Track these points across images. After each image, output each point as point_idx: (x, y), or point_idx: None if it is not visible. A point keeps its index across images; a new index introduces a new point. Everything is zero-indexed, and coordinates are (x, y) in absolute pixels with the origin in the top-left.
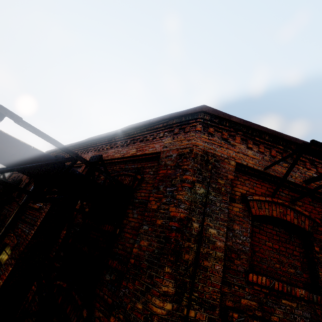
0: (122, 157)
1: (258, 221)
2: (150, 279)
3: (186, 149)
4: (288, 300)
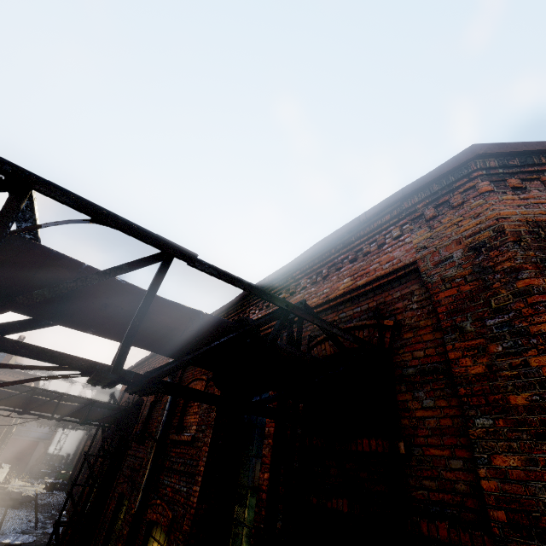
0: (325, 301)
1: None
2: None
3: (483, 232)
4: None
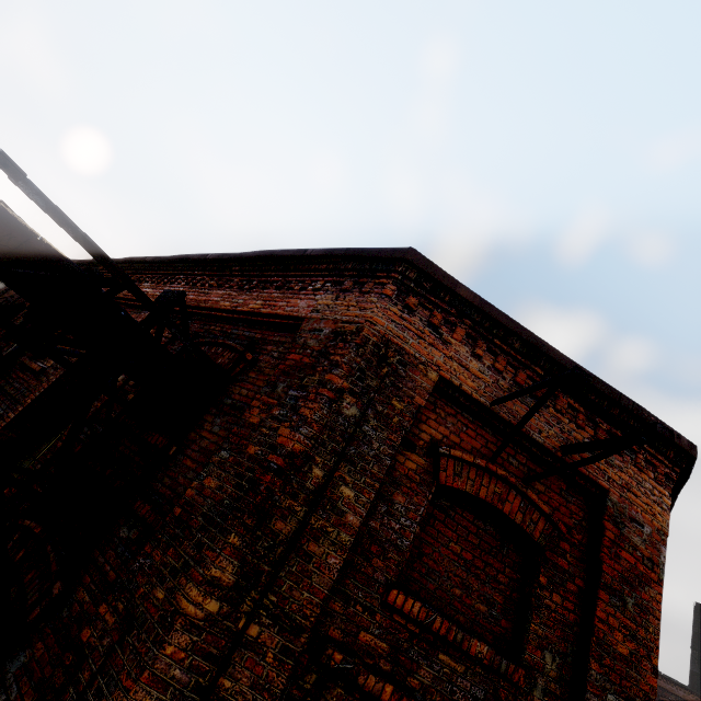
0: (232, 311)
1: (449, 500)
2: (197, 550)
3: (352, 324)
4: (451, 657)
